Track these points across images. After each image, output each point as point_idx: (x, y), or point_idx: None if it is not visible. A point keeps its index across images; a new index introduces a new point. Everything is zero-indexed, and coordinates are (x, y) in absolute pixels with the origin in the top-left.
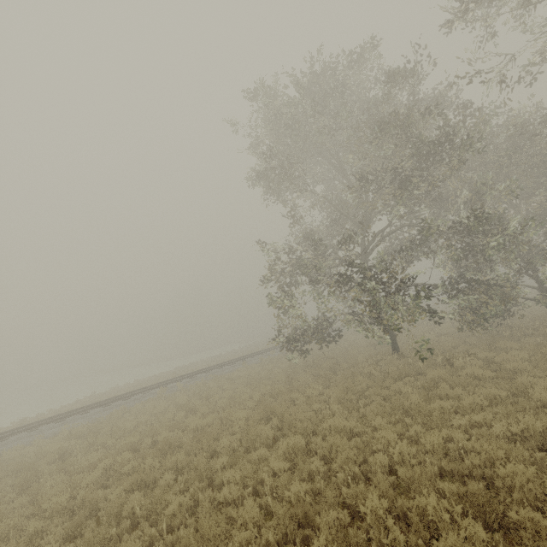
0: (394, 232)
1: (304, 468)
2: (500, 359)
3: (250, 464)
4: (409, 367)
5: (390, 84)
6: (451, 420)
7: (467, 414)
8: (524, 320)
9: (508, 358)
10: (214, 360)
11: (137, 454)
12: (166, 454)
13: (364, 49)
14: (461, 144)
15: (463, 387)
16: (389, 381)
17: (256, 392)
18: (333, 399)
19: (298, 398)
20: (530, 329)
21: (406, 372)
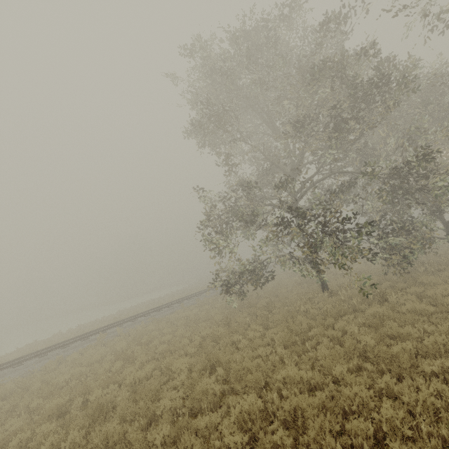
0: (322, 179)
1: (267, 444)
2: (432, 293)
3: (198, 437)
4: (343, 304)
5: (325, 28)
6: (418, 365)
7: (435, 358)
8: (428, 257)
9: (439, 292)
10: (154, 302)
11: (61, 422)
12: (96, 421)
13: (296, 2)
14: (397, 85)
15: (410, 324)
16: (330, 320)
17: (196, 336)
18: (278, 342)
19: (241, 342)
20: (442, 264)
21: (343, 309)
